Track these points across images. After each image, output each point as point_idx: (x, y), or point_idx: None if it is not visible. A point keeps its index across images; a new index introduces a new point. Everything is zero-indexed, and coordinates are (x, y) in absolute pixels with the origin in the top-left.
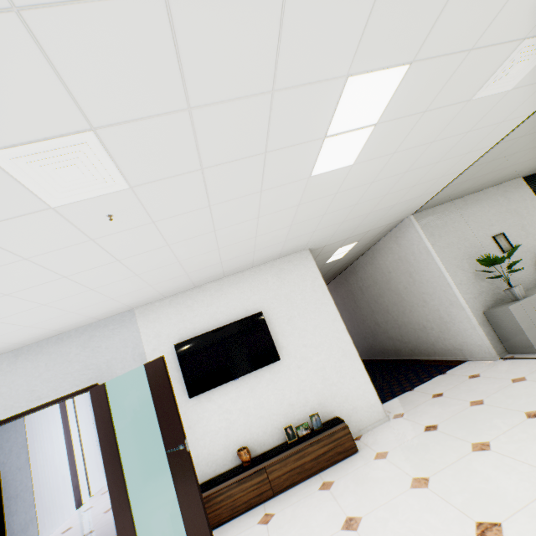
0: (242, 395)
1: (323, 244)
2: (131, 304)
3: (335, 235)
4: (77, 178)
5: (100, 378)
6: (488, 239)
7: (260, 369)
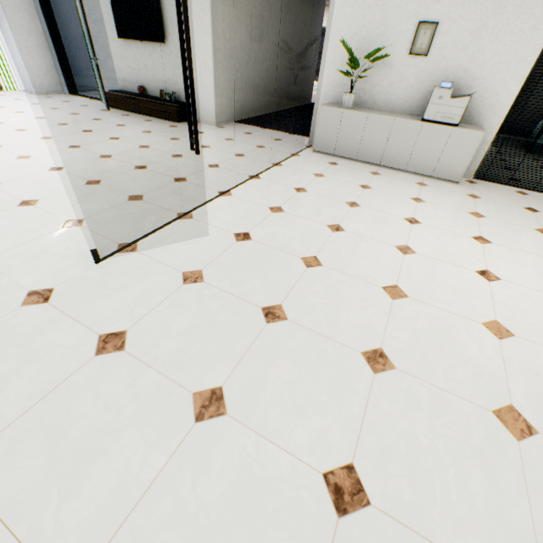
0: (145, 56)
1: None
2: None
3: None
4: None
5: None
6: (411, 24)
7: (155, 44)
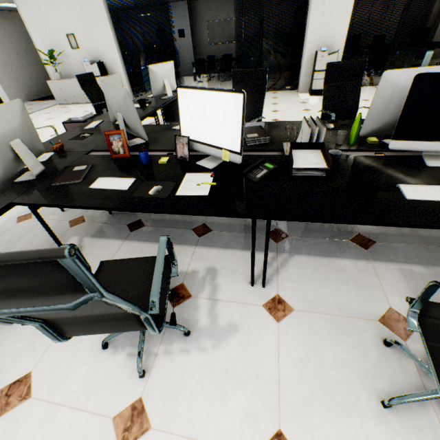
0: None
1: None
2: None
3: None
4: None
5: None
6: (65, 36)
7: None
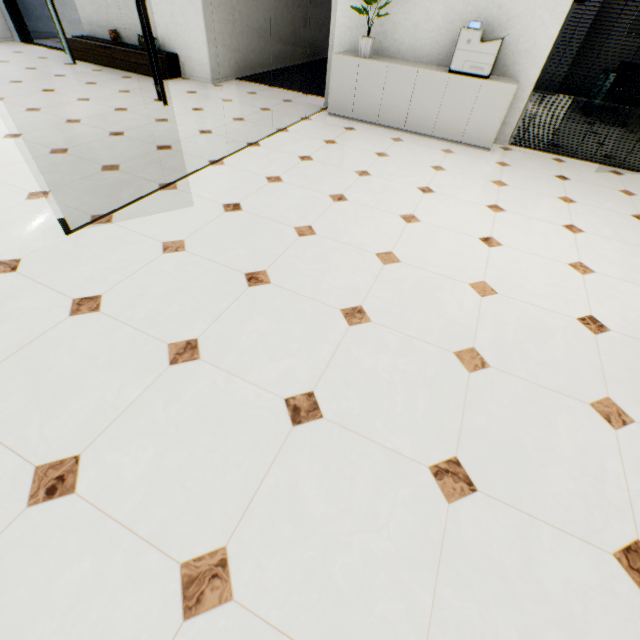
0: None
1: None
2: None
3: None
4: None
5: None
6: None
7: None
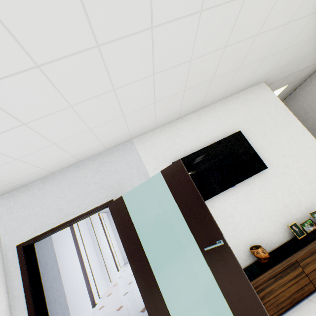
0: (239, 201)
1: (273, 78)
2: (132, 131)
3: (288, 66)
4: None
5: (114, 196)
6: None
7: (249, 178)
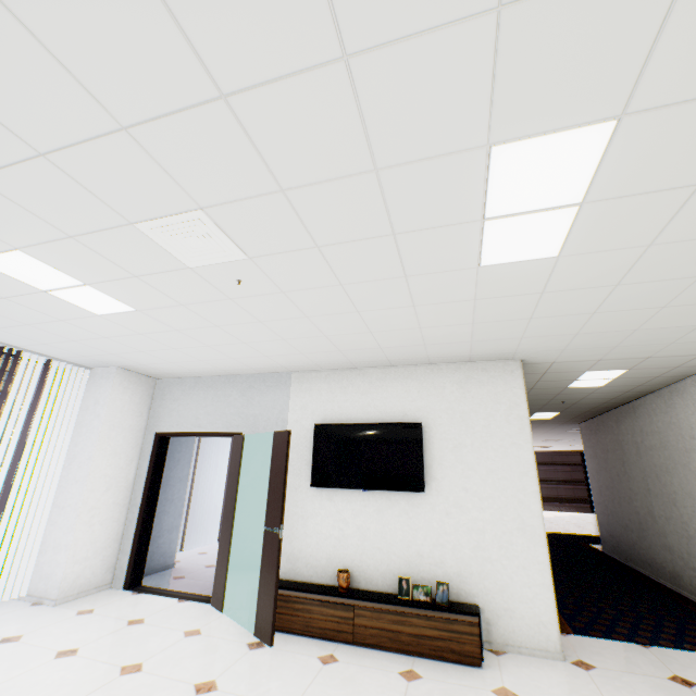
0: (365, 512)
1: (549, 358)
2: (288, 366)
3: (569, 351)
4: (201, 247)
5: (245, 429)
6: None
7: (396, 492)
